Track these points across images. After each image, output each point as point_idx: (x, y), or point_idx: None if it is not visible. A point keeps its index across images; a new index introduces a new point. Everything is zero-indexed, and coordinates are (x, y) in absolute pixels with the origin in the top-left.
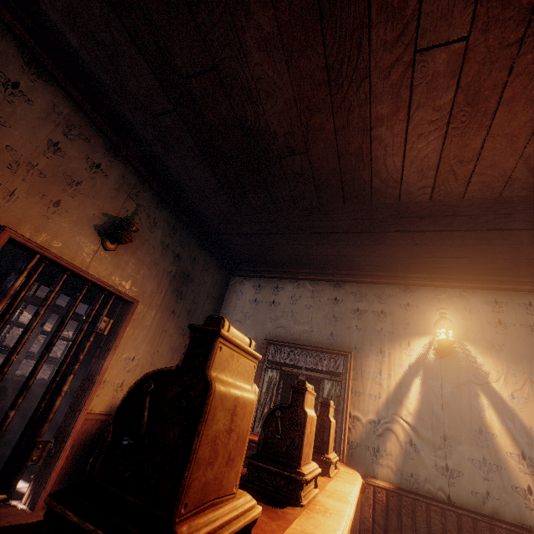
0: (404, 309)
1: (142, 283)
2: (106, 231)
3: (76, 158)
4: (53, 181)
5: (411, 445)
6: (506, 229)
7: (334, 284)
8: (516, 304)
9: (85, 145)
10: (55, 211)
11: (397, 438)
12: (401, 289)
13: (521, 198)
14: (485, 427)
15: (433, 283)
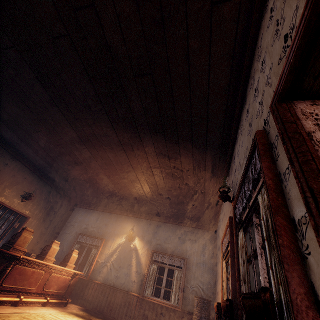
0: (125, 225)
1: (33, 211)
2: (24, 196)
3: (19, 177)
4: (11, 185)
5: (110, 269)
6: (141, 204)
7: (108, 214)
8: (154, 225)
9: (23, 173)
10: (9, 193)
11: (107, 267)
12: (127, 217)
13: (137, 198)
14: (131, 263)
15: (135, 216)
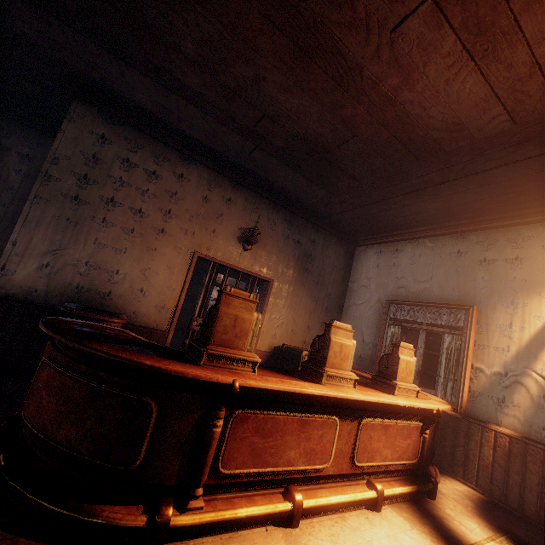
0: None
1: (274, 267)
2: (243, 239)
3: (217, 201)
4: (209, 219)
5: None
6: None
7: (456, 237)
8: None
9: (220, 190)
10: (214, 236)
11: (528, 391)
12: None
13: None
14: None
15: None
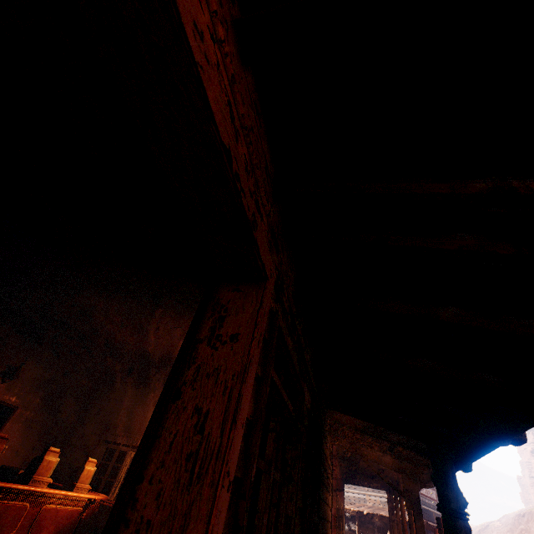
0: None
1: (24, 396)
2: (6, 373)
3: None
4: None
5: None
6: None
7: (155, 389)
8: None
9: (3, 336)
10: None
11: None
12: None
13: None
14: None
15: None
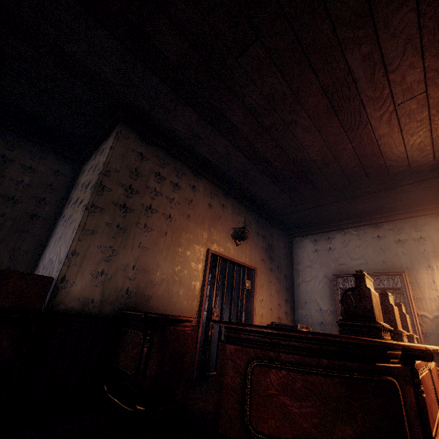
0: None
1: (254, 257)
2: (234, 236)
3: (216, 206)
4: (213, 221)
5: None
6: None
7: (373, 226)
8: None
9: (217, 198)
10: (217, 235)
11: None
12: (432, 217)
13: None
14: None
15: None
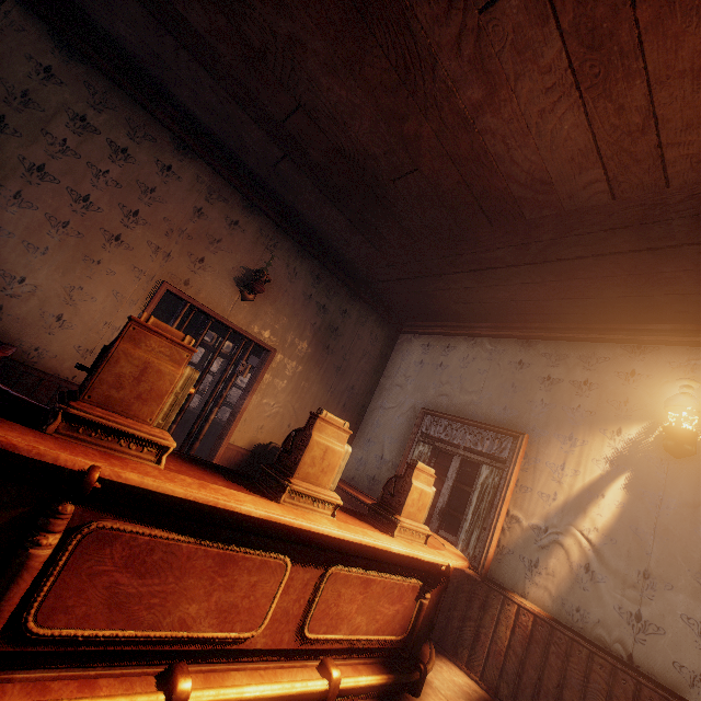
0: (623, 380)
1: (281, 333)
2: (244, 283)
3: (216, 219)
4: (199, 242)
5: (587, 571)
6: None
7: (521, 343)
8: None
9: (224, 206)
10: (200, 267)
11: (567, 557)
12: (627, 349)
13: None
14: None
15: (685, 339)
